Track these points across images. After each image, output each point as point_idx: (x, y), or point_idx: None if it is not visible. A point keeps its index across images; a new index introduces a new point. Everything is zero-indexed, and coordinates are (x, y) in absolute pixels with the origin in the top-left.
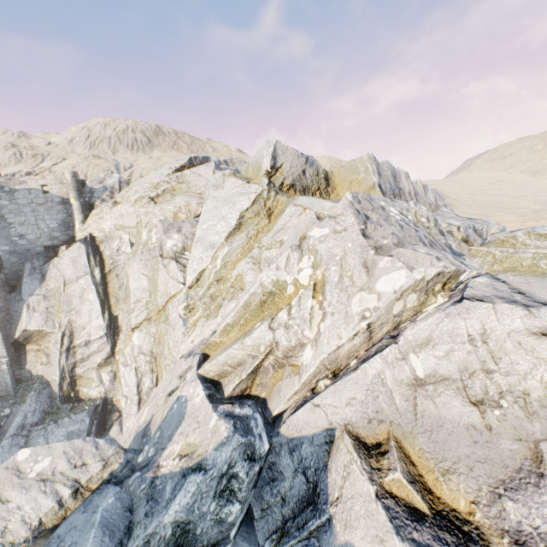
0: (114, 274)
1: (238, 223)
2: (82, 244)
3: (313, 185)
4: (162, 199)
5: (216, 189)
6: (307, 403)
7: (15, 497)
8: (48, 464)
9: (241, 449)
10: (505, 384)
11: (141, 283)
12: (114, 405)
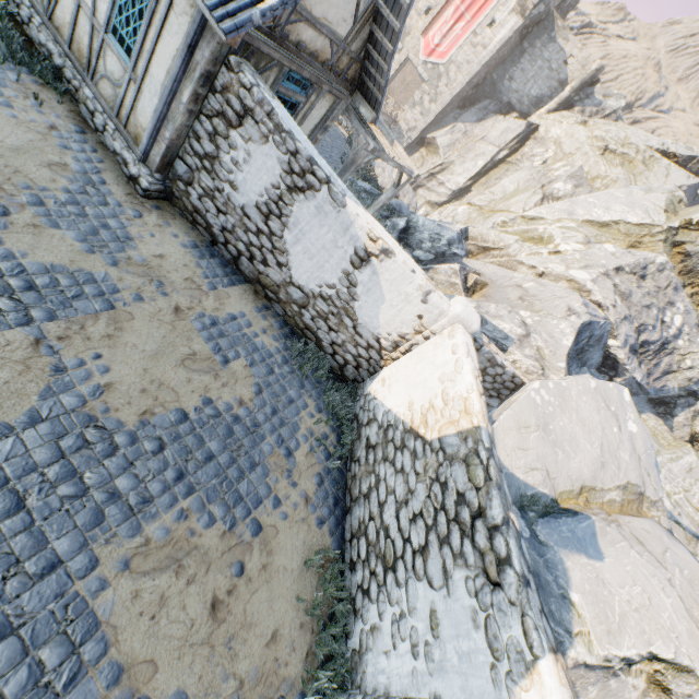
0: (507, 168)
1: (607, 223)
2: (524, 126)
3: None
4: (610, 158)
5: (643, 190)
6: (483, 262)
7: (386, 175)
8: None
9: (451, 238)
10: (535, 303)
11: (509, 186)
12: None
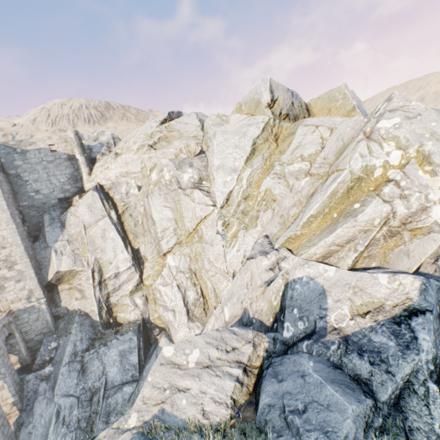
0: (128, 214)
1: (252, 149)
2: (95, 192)
3: (300, 115)
4: (160, 146)
5: (220, 125)
6: None
7: (192, 385)
8: (199, 354)
9: None
10: None
11: (165, 214)
12: (151, 323)
